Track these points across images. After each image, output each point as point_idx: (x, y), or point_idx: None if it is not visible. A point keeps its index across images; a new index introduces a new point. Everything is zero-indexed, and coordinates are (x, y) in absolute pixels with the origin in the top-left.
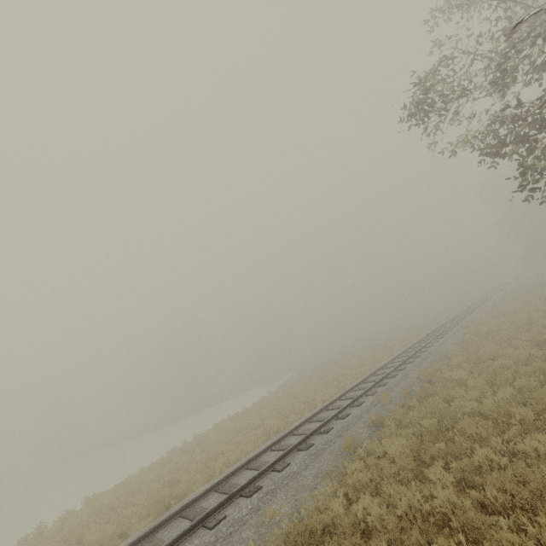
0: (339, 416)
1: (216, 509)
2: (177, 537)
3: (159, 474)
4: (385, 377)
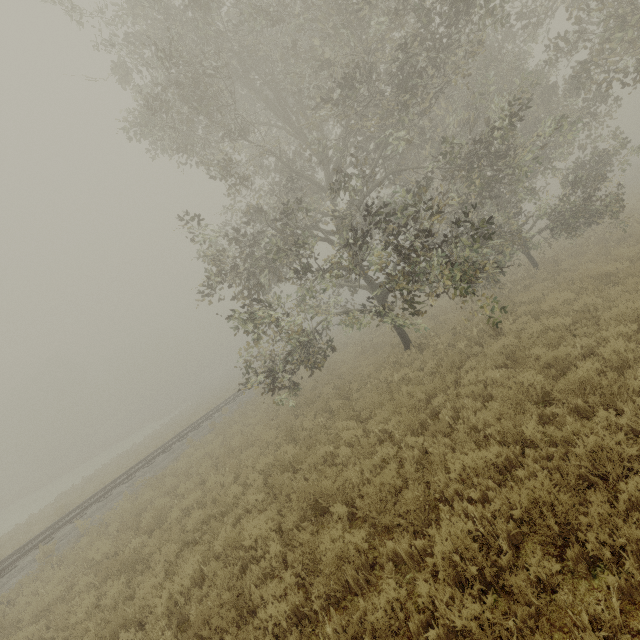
0: (196, 428)
1: (106, 493)
2: (82, 509)
3: (52, 511)
4: (237, 396)
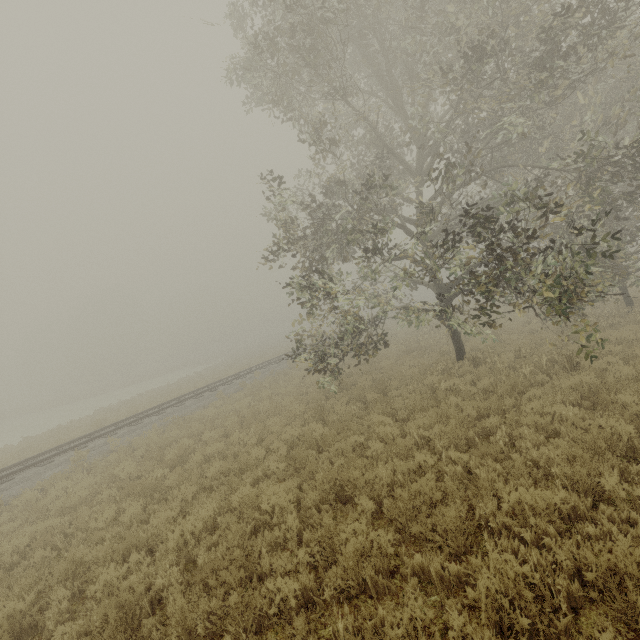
0: (227, 384)
1: (138, 420)
2: (116, 428)
3: (89, 422)
4: (270, 364)
